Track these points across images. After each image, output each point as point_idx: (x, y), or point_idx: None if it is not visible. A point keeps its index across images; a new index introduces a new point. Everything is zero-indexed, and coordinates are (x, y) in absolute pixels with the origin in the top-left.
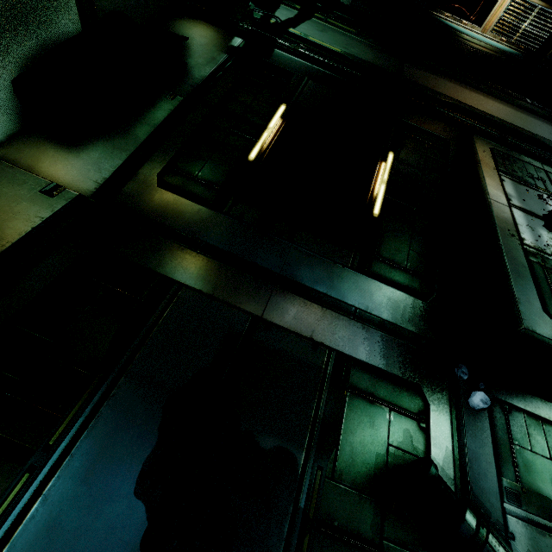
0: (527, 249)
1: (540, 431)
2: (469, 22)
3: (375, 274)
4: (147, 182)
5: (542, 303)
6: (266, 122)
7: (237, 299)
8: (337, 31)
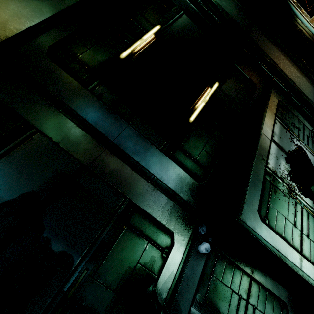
0: (267, 170)
1: (231, 271)
2: (305, 12)
3: (175, 158)
4: (39, 50)
5: (259, 206)
6: (142, 34)
7: (76, 151)
8: None
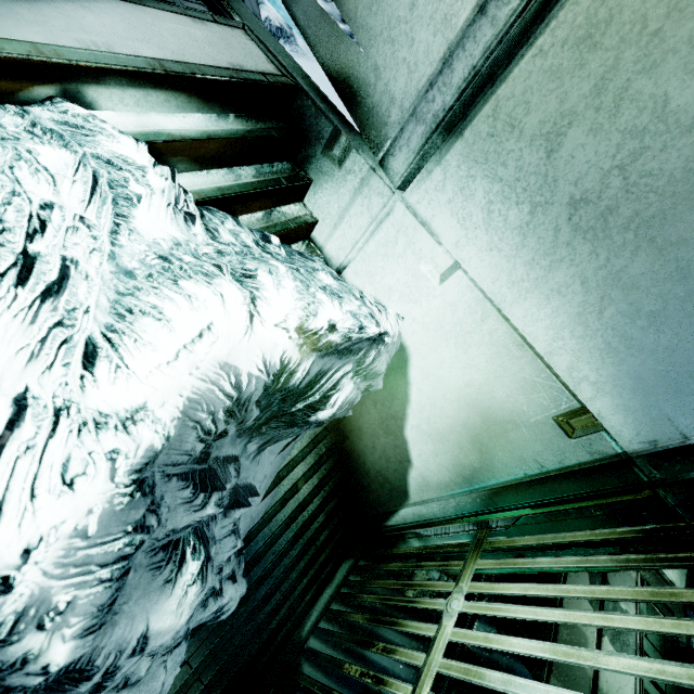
0: None
1: None
2: None
3: None
4: None
5: None
6: None
7: None
8: None
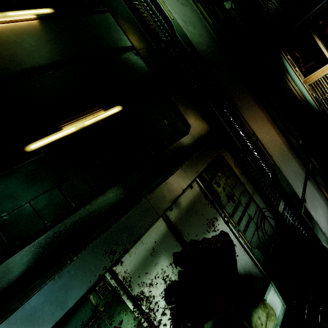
0: (105, 279)
1: None
2: (299, 71)
3: None
4: None
5: None
6: (10, 9)
7: None
8: (197, 13)
